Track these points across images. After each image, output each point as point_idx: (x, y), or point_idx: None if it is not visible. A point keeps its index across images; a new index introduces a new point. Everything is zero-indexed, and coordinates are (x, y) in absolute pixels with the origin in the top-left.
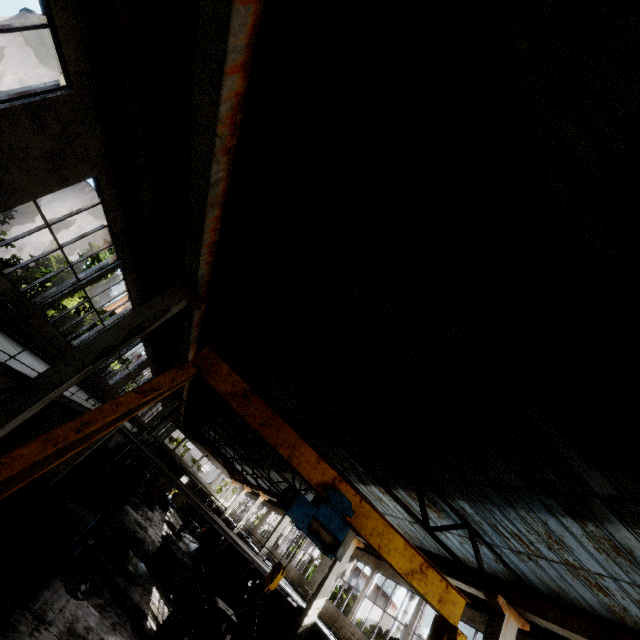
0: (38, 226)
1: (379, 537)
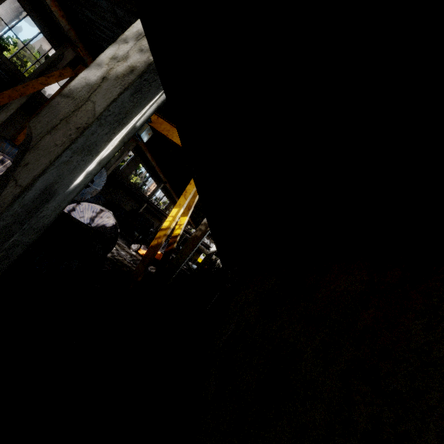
0: (7, 30)
1: (167, 132)
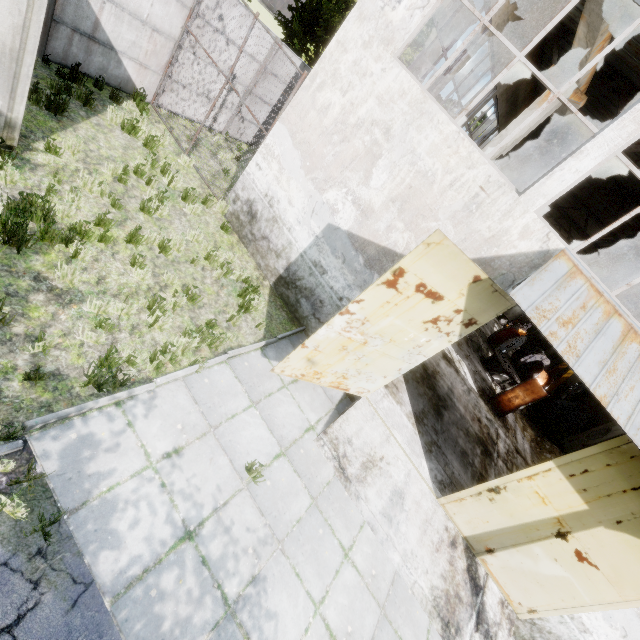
0: None
1: None
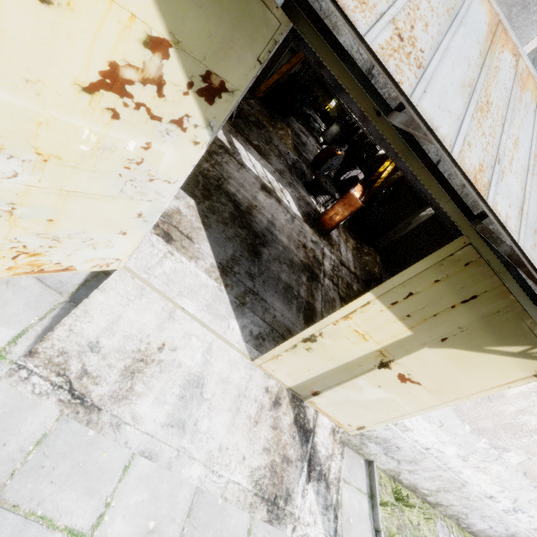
0: None
1: None
